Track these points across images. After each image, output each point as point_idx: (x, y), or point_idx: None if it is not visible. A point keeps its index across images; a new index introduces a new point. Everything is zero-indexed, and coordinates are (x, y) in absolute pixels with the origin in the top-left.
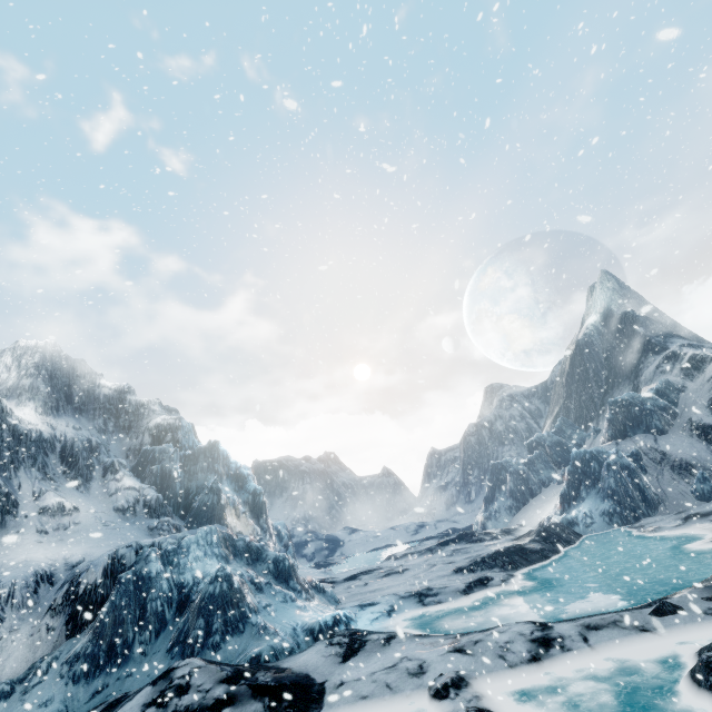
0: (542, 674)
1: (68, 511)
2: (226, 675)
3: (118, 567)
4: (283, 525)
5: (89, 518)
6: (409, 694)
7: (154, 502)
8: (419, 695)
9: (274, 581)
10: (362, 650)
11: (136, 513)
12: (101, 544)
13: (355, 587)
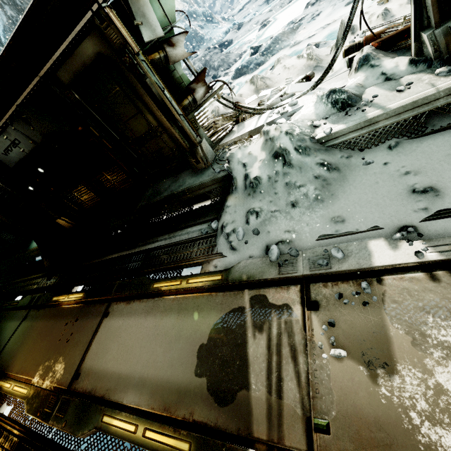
0: (290, 6)
1: None
2: (206, 49)
3: None
4: None
5: None
6: (254, 29)
7: None
8: (257, 28)
9: (206, 23)
10: (242, 27)
11: None
12: None
13: (243, 13)
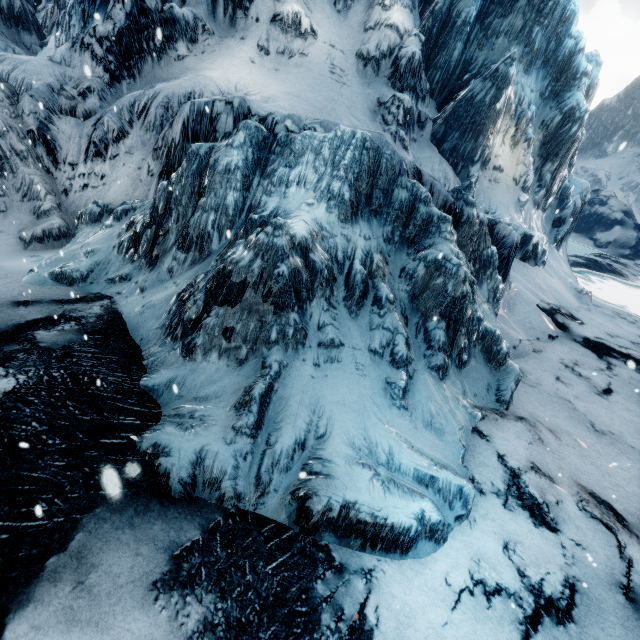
0: None
1: (303, 32)
2: None
3: (209, 132)
4: (581, 189)
5: (320, 54)
6: None
7: (404, 62)
8: None
9: (406, 297)
10: None
11: (378, 71)
12: (301, 95)
13: (578, 381)
